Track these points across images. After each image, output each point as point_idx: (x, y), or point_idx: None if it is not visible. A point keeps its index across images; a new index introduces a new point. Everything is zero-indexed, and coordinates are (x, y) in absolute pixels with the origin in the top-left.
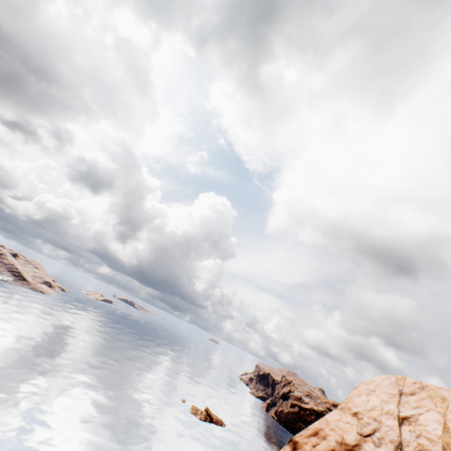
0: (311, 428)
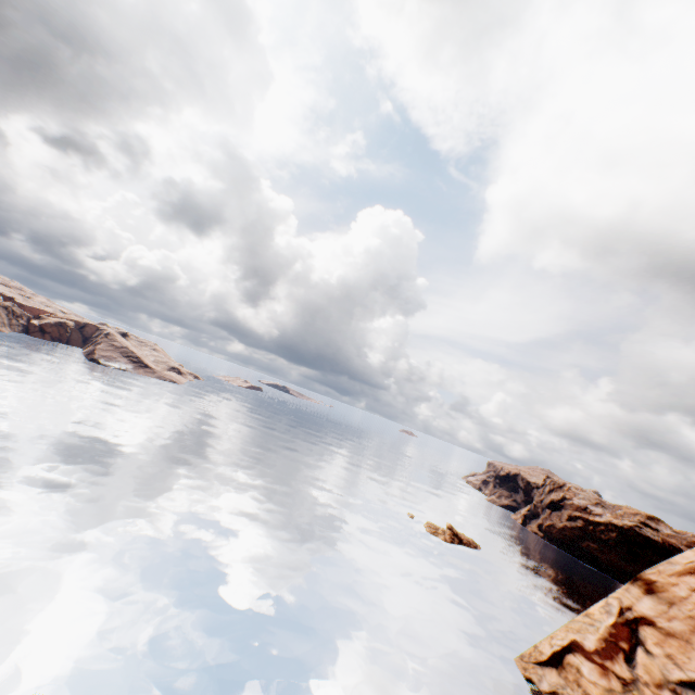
0: (680, 561)
